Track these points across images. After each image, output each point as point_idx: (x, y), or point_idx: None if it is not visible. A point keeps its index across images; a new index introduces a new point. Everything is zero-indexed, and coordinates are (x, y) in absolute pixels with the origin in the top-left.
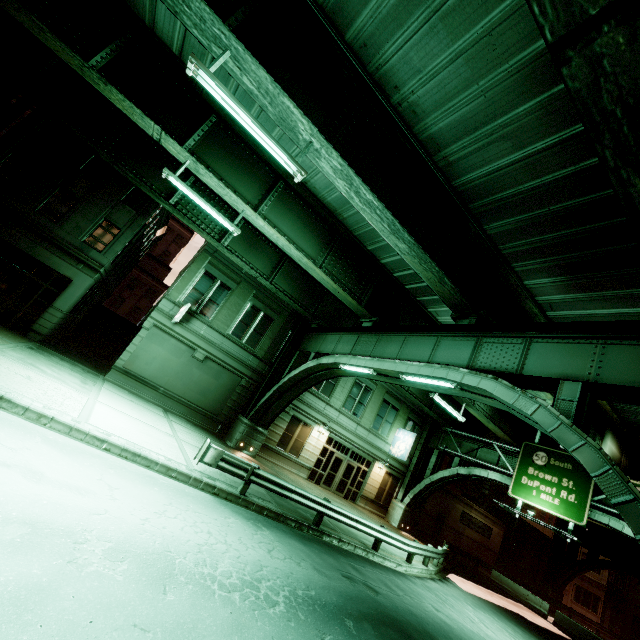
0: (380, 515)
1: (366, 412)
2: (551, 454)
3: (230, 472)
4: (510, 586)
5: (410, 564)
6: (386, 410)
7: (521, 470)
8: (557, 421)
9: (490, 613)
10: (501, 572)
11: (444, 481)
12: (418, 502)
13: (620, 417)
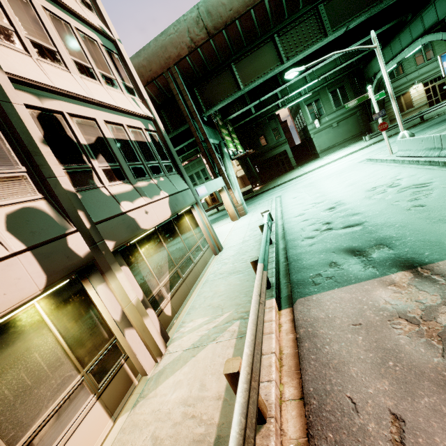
0: None
1: (436, 50)
2: None
3: (376, 136)
4: None
5: None
6: None
7: None
8: None
9: None
10: None
11: None
12: None
13: None
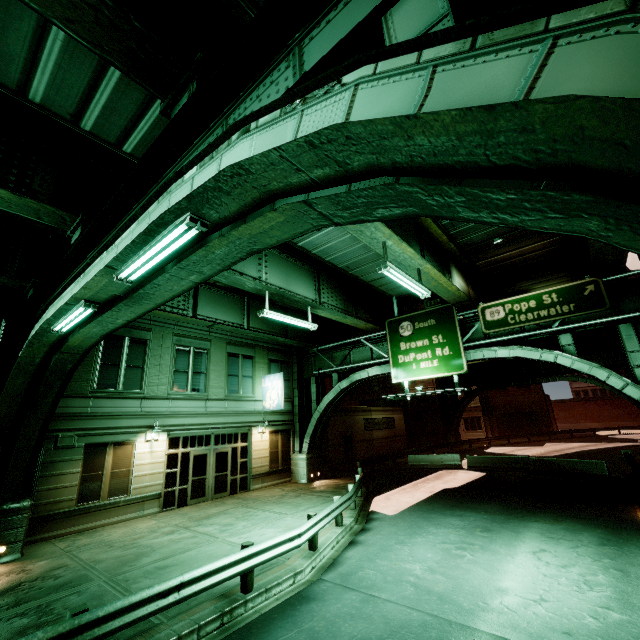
0: (285, 481)
1: (211, 380)
2: (413, 319)
3: None
4: (426, 460)
5: (316, 551)
6: (238, 365)
7: (395, 351)
8: (421, 75)
9: (426, 527)
10: (414, 451)
11: (333, 405)
12: (318, 441)
13: (457, 245)
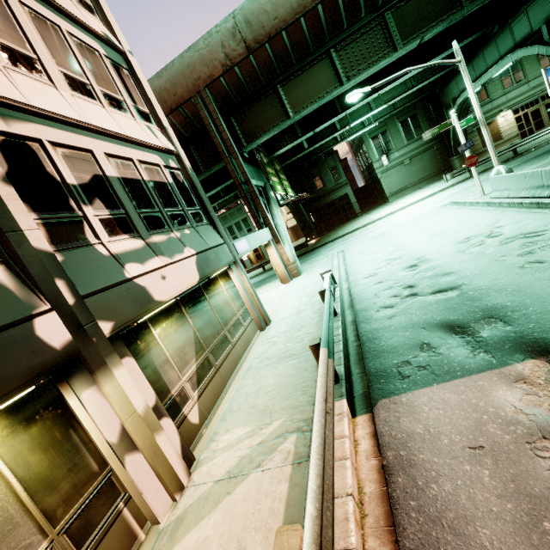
0: None
1: (526, 71)
2: None
3: (460, 175)
4: None
5: None
6: None
7: None
8: (545, 49)
9: None
10: None
11: None
12: None
13: None
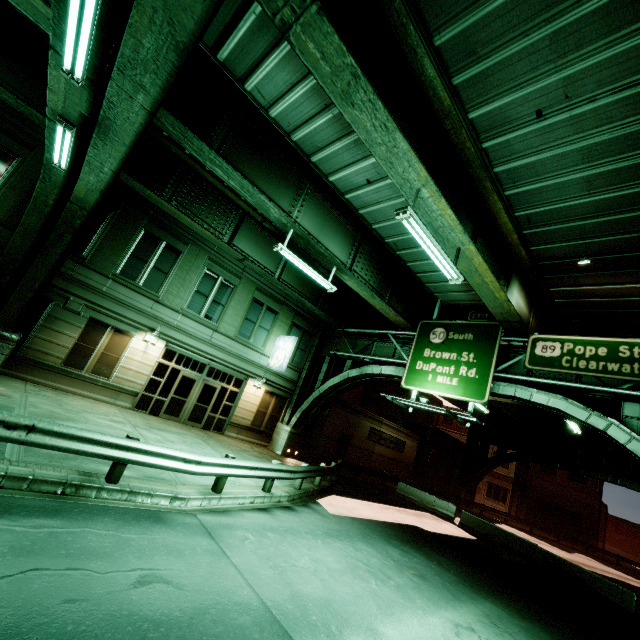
0: (262, 444)
1: (227, 315)
2: (450, 328)
3: None
4: (417, 496)
5: (218, 494)
6: (259, 313)
7: (416, 355)
8: None
9: (355, 539)
10: (412, 483)
11: (336, 391)
12: (308, 421)
13: (529, 253)
